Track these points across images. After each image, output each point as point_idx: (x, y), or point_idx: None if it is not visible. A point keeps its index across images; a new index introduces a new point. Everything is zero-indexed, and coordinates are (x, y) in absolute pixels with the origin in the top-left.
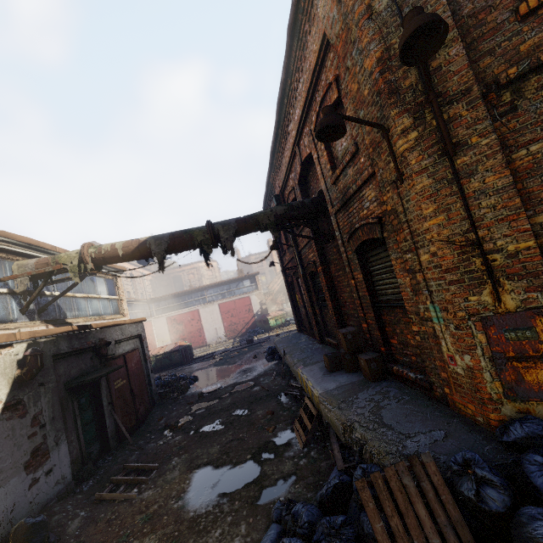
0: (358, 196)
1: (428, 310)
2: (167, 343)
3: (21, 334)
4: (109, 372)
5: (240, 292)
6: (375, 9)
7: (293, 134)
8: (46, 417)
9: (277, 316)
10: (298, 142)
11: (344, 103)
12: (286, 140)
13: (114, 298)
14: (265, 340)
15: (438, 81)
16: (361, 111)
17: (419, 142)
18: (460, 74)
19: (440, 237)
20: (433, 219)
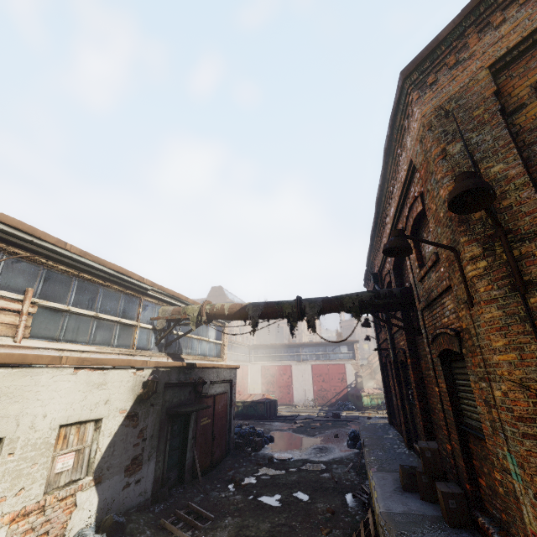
0: (440, 301)
1: (505, 459)
2: (257, 391)
3: (150, 362)
4: (198, 409)
5: (335, 357)
6: (449, 152)
7: (388, 226)
8: (148, 433)
9: (373, 394)
10: None
11: (427, 216)
12: (384, 229)
13: (219, 342)
14: (353, 419)
15: (508, 219)
16: (438, 228)
17: (488, 271)
18: (532, 215)
19: (511, 376)
20: (503, 354)
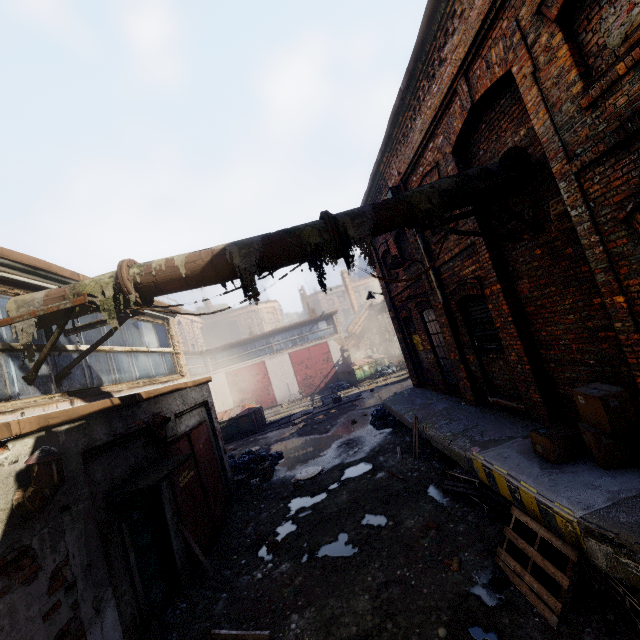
0: None
1: None
2: (228, 404)
3: (21, 424)
4: (172, 469)
5: (315, 337)
6: None
7: (456, 55)
8: (75, 568)
9: (365, 365)
10: (466, 67)
11: None
12: (431, 79)
13: (167, 351)
14: (356, 398)
15: None
16: None
17: None
18: None
19: None
20: None
